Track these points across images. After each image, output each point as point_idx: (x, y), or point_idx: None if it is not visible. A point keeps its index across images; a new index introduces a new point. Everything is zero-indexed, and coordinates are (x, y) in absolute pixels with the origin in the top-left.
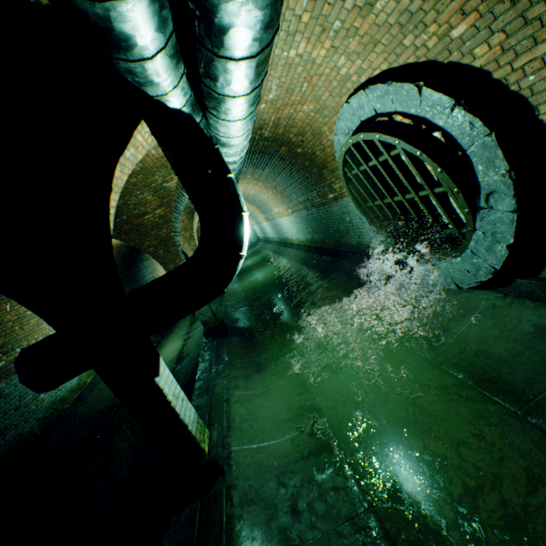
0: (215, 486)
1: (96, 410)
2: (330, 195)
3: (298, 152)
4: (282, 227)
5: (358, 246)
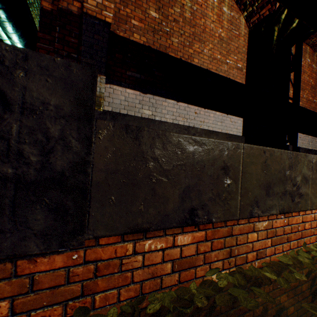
0: None
1: None
2: None
3: None
4: None
5: None
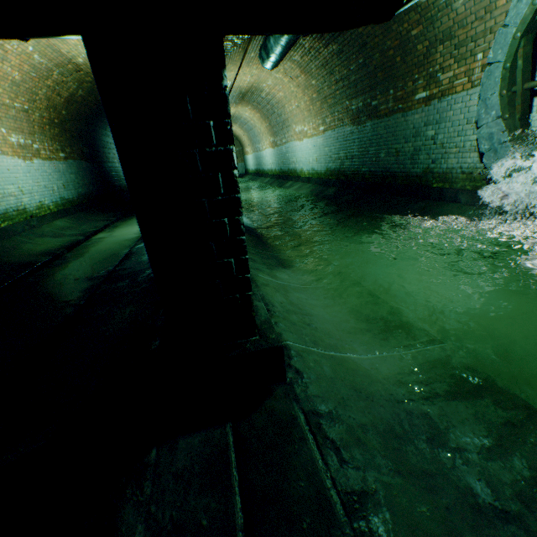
0: (269, 404)
1: (4, 261)
2: (420, 94)
3: (419, 2)
4: (295, 154)
5: (423, 175)
